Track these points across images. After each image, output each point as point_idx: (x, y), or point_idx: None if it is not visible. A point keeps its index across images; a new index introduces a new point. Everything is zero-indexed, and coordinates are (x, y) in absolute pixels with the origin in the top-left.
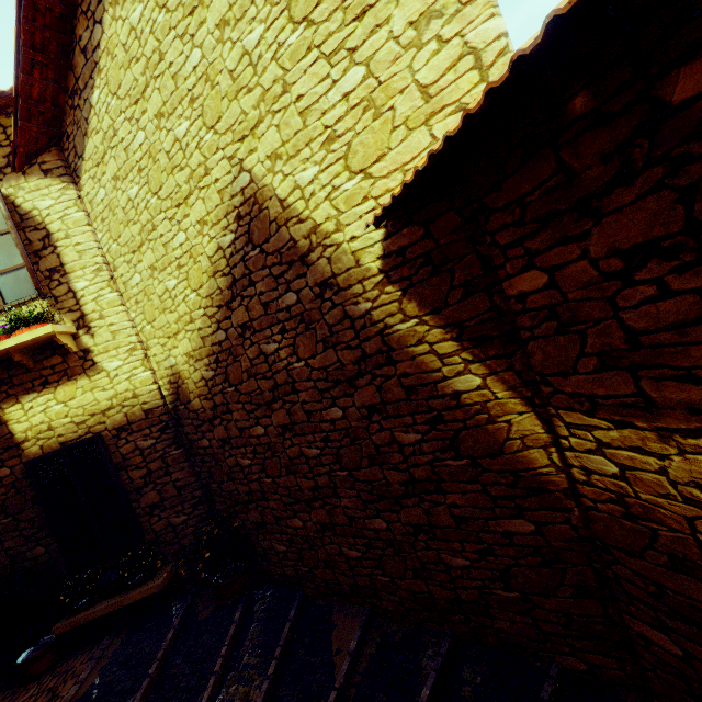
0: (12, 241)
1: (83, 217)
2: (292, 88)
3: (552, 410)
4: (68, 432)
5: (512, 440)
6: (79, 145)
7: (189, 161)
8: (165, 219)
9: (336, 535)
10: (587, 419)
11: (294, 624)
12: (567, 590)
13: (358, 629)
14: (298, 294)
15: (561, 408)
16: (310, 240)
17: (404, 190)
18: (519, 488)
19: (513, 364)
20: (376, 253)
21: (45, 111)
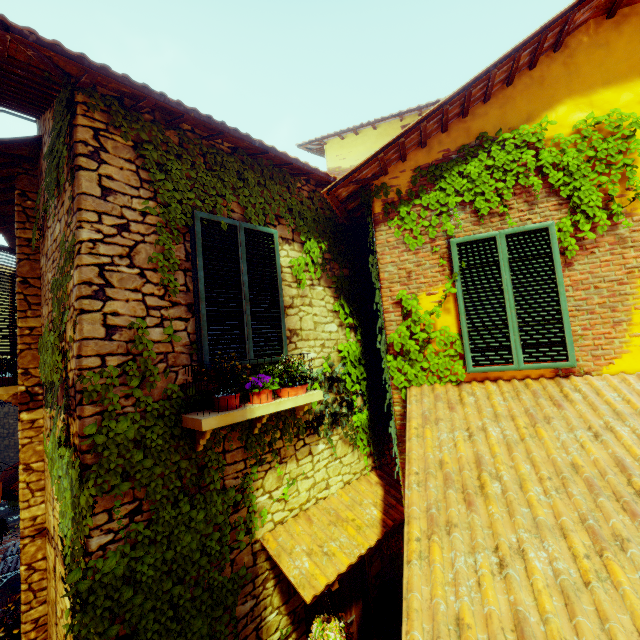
0: None
1: None
2: None
3: None
4: None
5: None
6: None
7: None
8: None
9: None
10: None
11: None
12: None
13: None
14: None
15: None
16: None
17: None
18: None
19: None
20: None
21: None
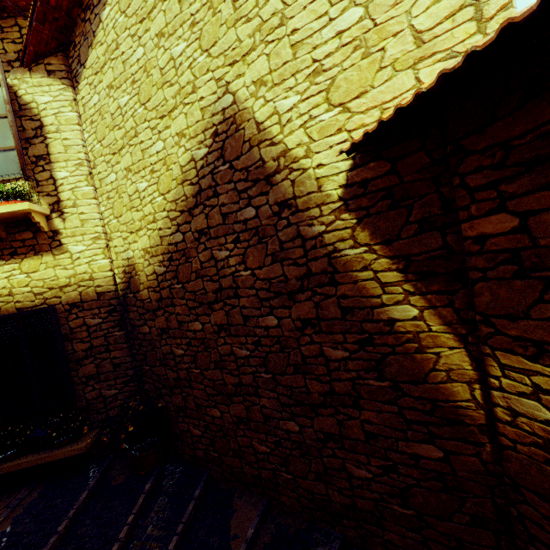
0: (8, 126)
1: (75, 117)
2: (289, 21)
3: (487, 350)
4: (26, 300)
5: (438, 371)
6: (83, 54)
7: (179, 79)
8: (147, 128)
9: (249, 430)
10: (528, 363)
11: (197, 503)
12: (463, 518)
13: (255, 517)
14: (257, 210)
15: (498, 349)
16: (279, 162)
17: (393, 116)
18: (435, 416)
19: (454, 302)
20: (339, 182)
21: (59, 18)
